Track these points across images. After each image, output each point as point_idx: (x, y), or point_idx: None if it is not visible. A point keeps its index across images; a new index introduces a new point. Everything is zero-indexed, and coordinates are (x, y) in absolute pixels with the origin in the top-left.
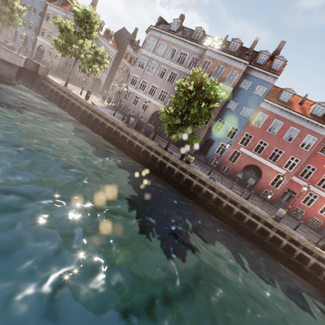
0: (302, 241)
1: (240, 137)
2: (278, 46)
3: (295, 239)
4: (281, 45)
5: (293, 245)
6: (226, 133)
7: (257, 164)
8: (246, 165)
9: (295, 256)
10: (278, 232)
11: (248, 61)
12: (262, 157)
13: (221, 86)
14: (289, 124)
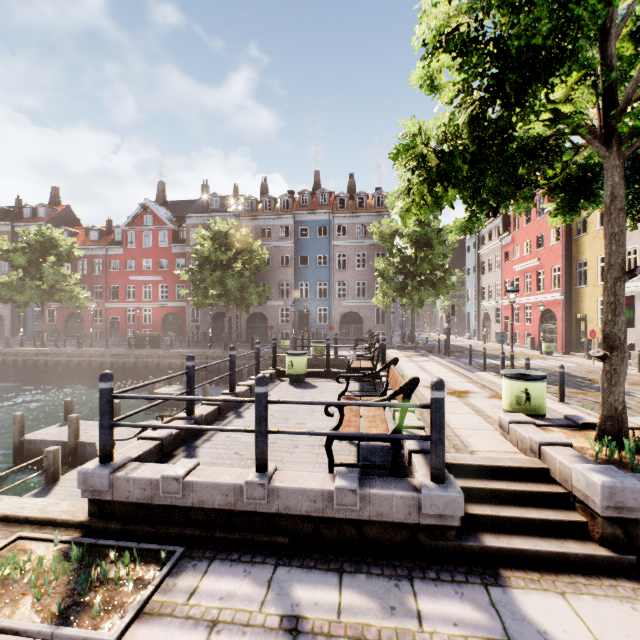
0: (12, 350)
1: None
2: (51, 193)
3: (7, 352)
4: (53, 191)
5: (6, 357)
6: None
7: (74, 311)
8: (69, 318)
9: (12, 364)
10: None
11: (5, 222)
12: None
13: None
14: (76, 258)
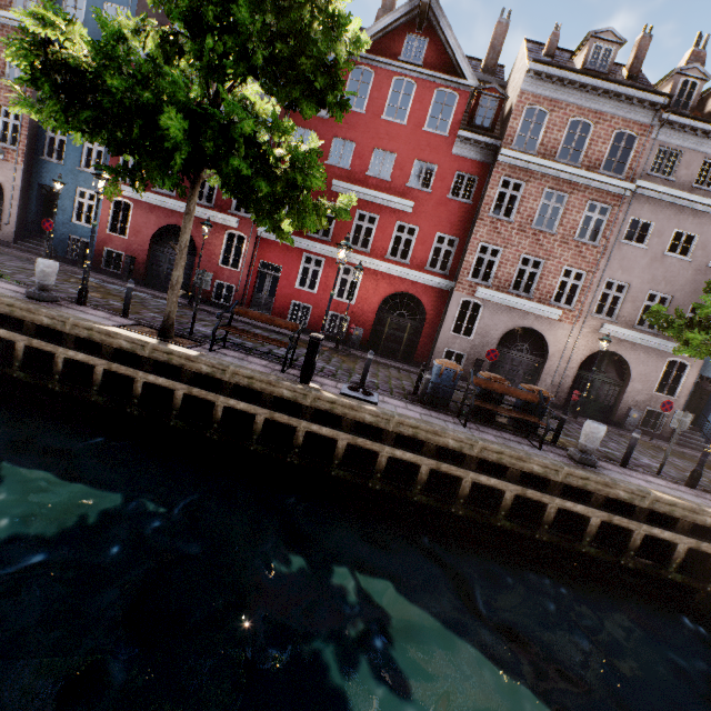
0: (64, 322)
1: (115, 161)
2: None
3: (46, 325)
4: None
5: (39, 341)
6: (80, 158)
7: (177, 222)
8: (159, 234)
9: (59, 372)
10: (12, 322)
11: None
12: (181, 199)
13: (7, 19)
14: None
